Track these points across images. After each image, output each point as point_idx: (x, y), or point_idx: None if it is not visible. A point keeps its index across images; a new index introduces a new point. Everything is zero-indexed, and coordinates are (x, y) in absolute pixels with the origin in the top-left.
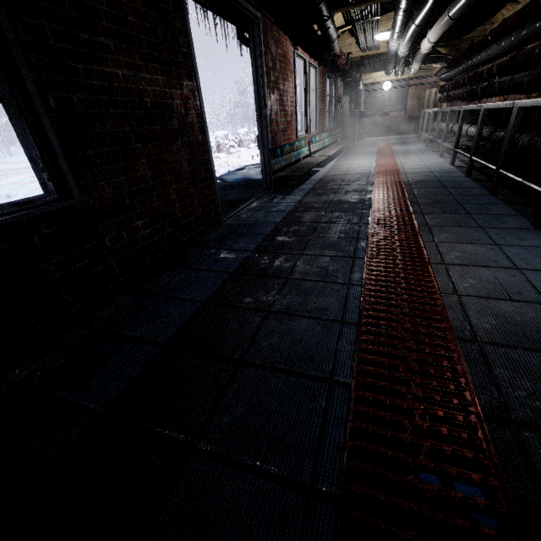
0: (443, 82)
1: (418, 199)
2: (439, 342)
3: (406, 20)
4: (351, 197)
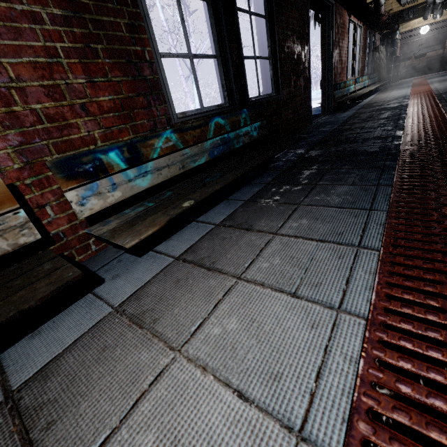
0: None
1: (445, 98)
2: (443, 125)
3: None
4: (392, 105)
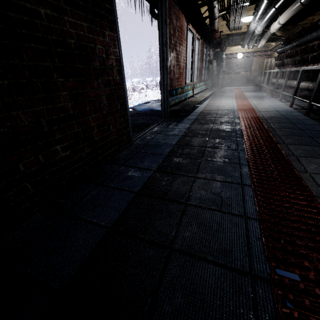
0: (276, 54)
1: (277, 131)
2: None
3: (268, 5)
4: (225, 127)
